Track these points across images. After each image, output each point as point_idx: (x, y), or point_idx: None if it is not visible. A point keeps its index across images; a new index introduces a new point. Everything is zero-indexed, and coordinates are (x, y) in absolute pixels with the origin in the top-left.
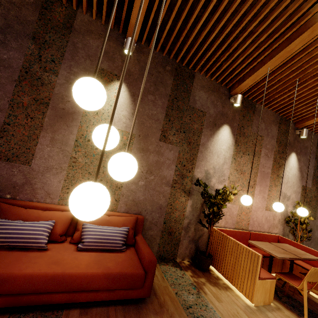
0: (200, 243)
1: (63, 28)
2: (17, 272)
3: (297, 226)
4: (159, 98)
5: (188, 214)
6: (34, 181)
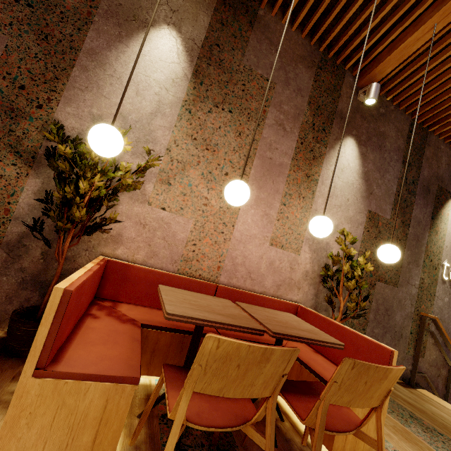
0: None
1: None
2: None
3: (340, 287)
4: None
5: (23, 211)
6: None
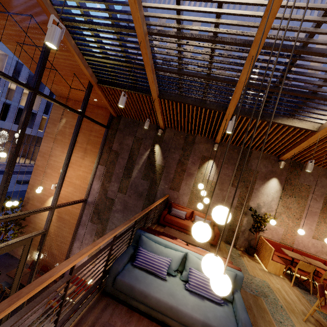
0: (252, 242)
1: (191, 143)
2: (180, 222)
3: None
4: (230, 165)
5: (244, 224)
6: (179, 197)
